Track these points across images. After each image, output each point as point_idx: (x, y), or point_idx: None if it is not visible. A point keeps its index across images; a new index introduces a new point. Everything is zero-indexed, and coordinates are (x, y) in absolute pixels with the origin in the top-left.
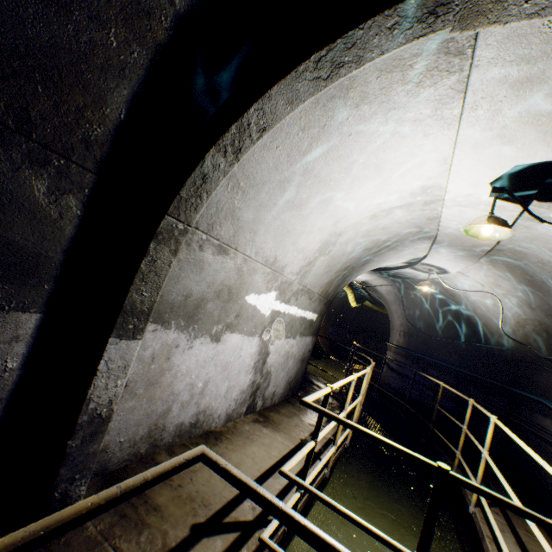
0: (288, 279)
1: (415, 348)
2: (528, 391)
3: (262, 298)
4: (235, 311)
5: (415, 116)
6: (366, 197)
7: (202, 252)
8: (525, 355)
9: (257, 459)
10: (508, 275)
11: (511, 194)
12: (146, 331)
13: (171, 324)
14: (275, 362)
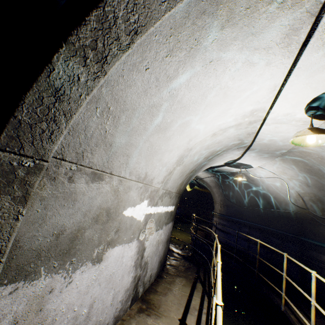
0: (156, 188)
1: (232, 214)
2: (312, 238)
3: (137, 208)
4: (115, 227)
5: (266, 43)
6: (211, 120)
7: (72, 183)
8: (305, 215)
9: None
10: (293, 166)
11: (324, 111)
12: None
13: (39, 272)
14: (150, 252)
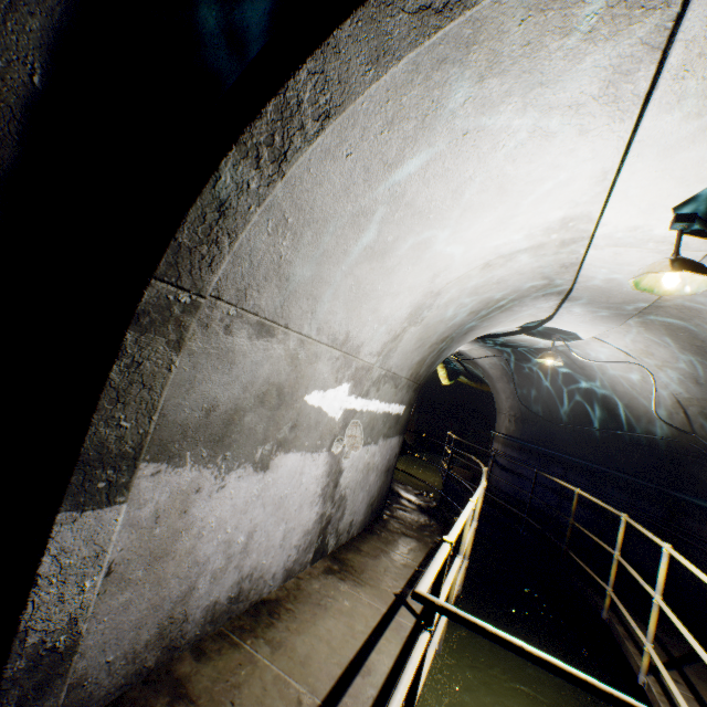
0: (366, 363)
1: (531, 438)
2: (694, 495)
3: (330, 395)
4: (290, 420)
5: (572, 97)
6: (478, 238)
7: (230, 336)
8: (688, 447)
9: (335, 642)
10: (667, 340)
11: (706, 224)
12: (139, 478)
13: (184, 458)
14: (351, 481)
